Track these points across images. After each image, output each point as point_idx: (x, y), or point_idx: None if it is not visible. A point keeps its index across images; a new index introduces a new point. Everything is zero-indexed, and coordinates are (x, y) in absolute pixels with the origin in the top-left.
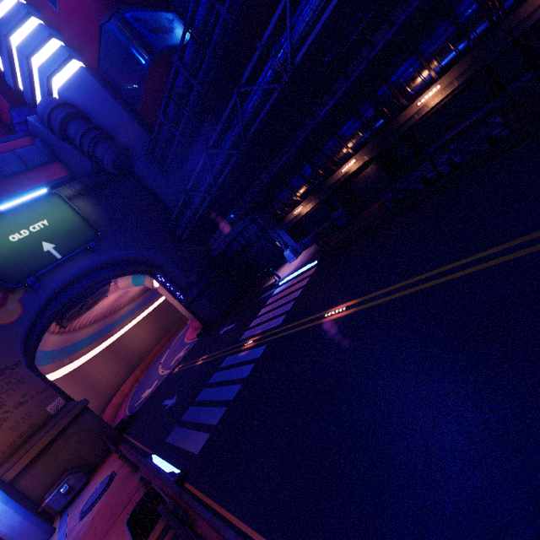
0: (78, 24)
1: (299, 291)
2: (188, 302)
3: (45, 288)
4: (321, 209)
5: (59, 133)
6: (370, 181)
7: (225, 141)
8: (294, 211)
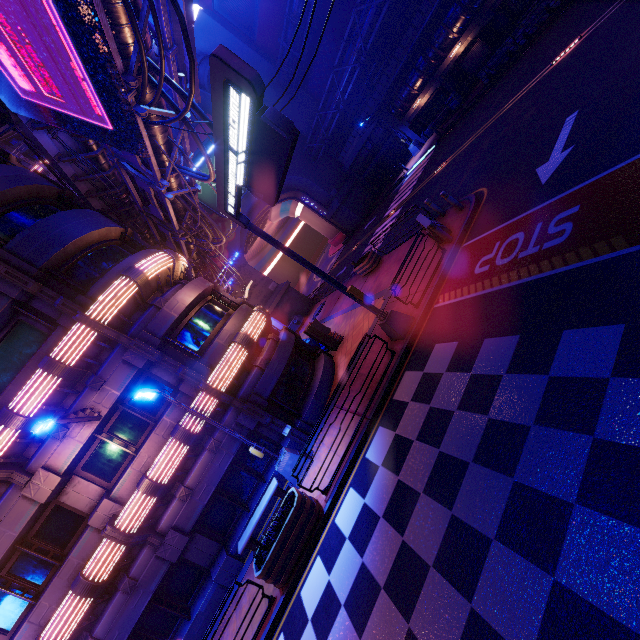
0: None
1: (422, 170)
2: (332, 215)
3: None
4: (438, 97)
5: (208, 88)
6: (477, 59)
7: (347, 55)
8: (413, 105)
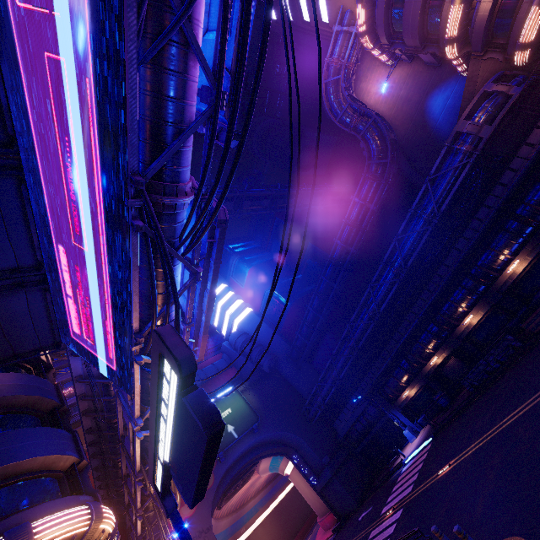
0: (252, 292)
1: (421, 463)
2: (322, 486)
3: (226, 461)
4: (425, 392)
5: (239, 350)
6: (456, 369)
7: (343, 348)
8: (402, 394)
